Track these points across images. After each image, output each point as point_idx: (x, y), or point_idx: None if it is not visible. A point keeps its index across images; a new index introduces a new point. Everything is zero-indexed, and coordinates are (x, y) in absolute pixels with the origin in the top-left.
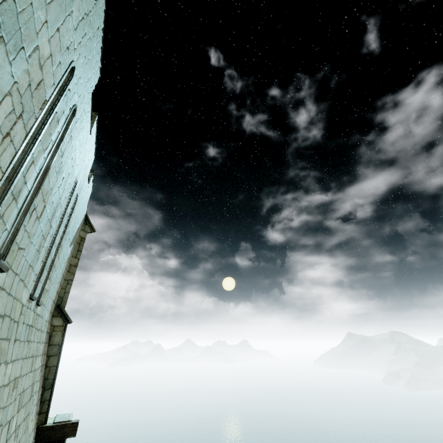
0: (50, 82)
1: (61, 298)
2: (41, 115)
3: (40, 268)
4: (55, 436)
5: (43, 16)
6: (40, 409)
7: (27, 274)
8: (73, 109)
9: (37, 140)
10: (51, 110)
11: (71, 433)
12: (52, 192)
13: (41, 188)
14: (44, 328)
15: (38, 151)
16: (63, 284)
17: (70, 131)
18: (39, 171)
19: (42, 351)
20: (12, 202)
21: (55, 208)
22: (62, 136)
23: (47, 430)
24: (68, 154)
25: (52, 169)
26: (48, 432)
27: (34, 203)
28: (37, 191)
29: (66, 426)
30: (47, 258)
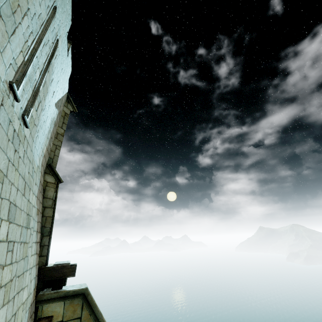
0: None
1: (51, 159)
2: None
3: (20, 61)
4: (56, 275)
5: None
6: (40, 252)
7: None
8: None
9: None
10: None
11: (71, 273)
12: None
13: None
14: (36, 171)
15: None
16: (52, 148)
17: None
18: None
19: (37, 195)
20: None
21: None
22: None
23: (48, 270)
24: None
25: None
26: (49, 272)
27: None
28: None
29: (65, 267)
30: (29, 64)
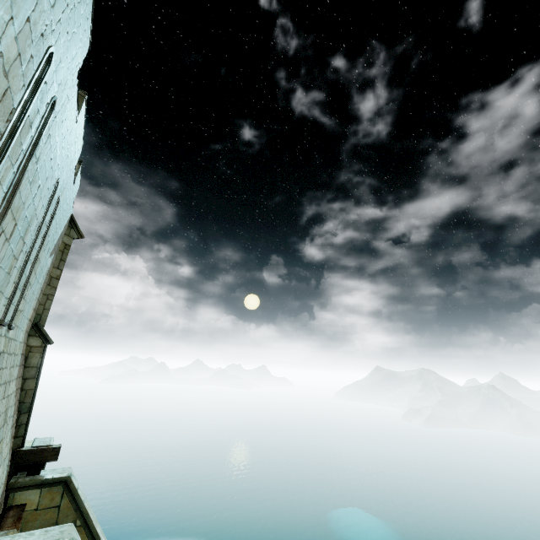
0: (19, 85)
1: (39, 316)
2: (7, 128)
3: (12, 290)
4: (34, 460)
5: (7, 15)
6: (16, 433)
7: None
8: (50, 103)
9: (4, 158)
10: (21, 116)
11: (52, 458)
12: (25, 206)
13: (11, 207)
14: (19, 350)
15: (5, 169)
16: (41, 300)
17: (48, 130)
18: (7, 189)
19: (17, 375)
20: None
21: (29, 222)
22: (37, 138)
23: (24, 454)
24: (45, 157)
25: (24, 182)
26: (25, 456)
27: (2, 226)
28: (5, 212)
29: (46, 450)
30: (20, 278)
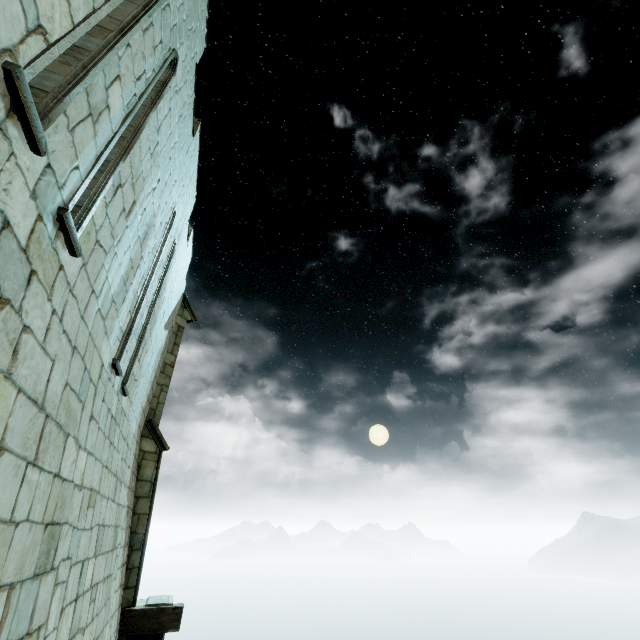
0: None
1: (153, 411)
2: None
3: (127, 323)
4: (149, 627)
5: None
6: (126, 580)
7: (109, 312)
8: (173, 53)
9: (126, 36)
10: (145, 8)
11: (172, 625)
12: (145, 189)
13: (130, 157)
14: (131, 445)
15: (126, 67)
16: (155, 391)
17: (169, 99)
18: (128, 113)
19: (129, 483)
20: (87, 119)
21: (147, 226)
22: (159, 91)
23: (136, 616)
24: (165, 141)
25: (145, 139)
26: (137, 620)
27: (121, 174)
28: (124, 152)
29: (164, 611)
30: (136, 315)
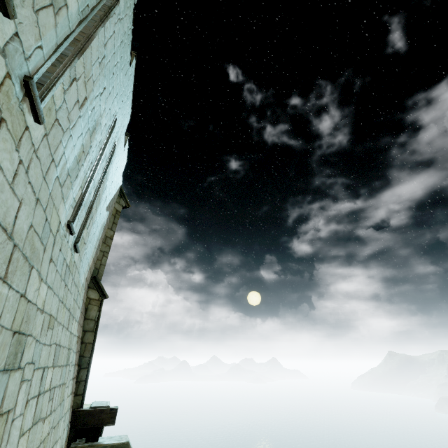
0: None
1: (97, 270)
2: None
3: (79, 195)
4: (92, 422)
5: None
6: (76, 390)
7: (65, 182)
8: None
9: None
10: None
11: (110, 421)
12: (94, 91)
13: (83, 58)
14: (81, 292)
15: None
16: (99, 255)
17: (114, 23)
18: (82, 19)
19: (78, 320)
20: (49, 8)
21: (95, 122)
22: (106, 13)
23: (83, 415)
24: (110, 58)
25: (95, 48)
26: (84, 417)
27: (76, 70)
28: (78, 51)
29: (103, 411)
30: (86, 191)
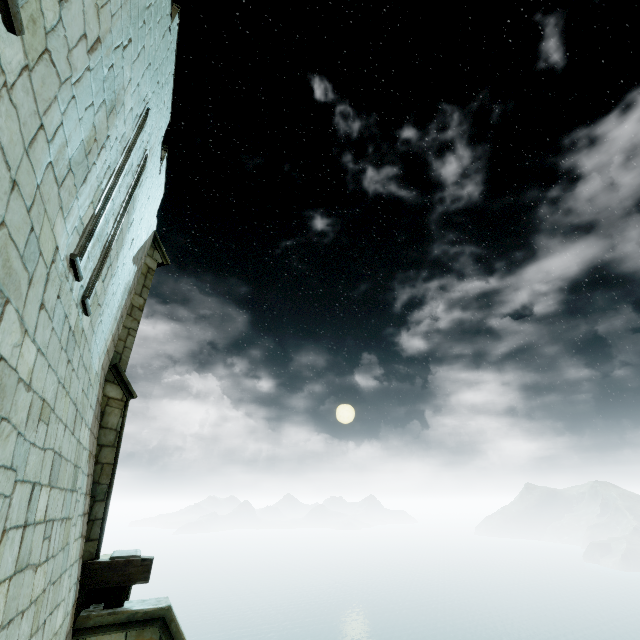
0: None
1: (118, 355)
2: None
3: (88, 217)
4: (114, 579)
5: None
6: (88, 532)
7: (65, 181)
8: None
9: None
10: None
11: (141, 576)
12: (113, 34)
13: None
14: (94, 383)
15: None
16: (121, 334)
17: None
18: None
19: (90, 426)
20: None
21: (115, 96)
22: None
23: (100, 569)
24: None
25: None
26: (101, 573)
27: None
28: None
29: (131, 563)
30: (100, 215)
